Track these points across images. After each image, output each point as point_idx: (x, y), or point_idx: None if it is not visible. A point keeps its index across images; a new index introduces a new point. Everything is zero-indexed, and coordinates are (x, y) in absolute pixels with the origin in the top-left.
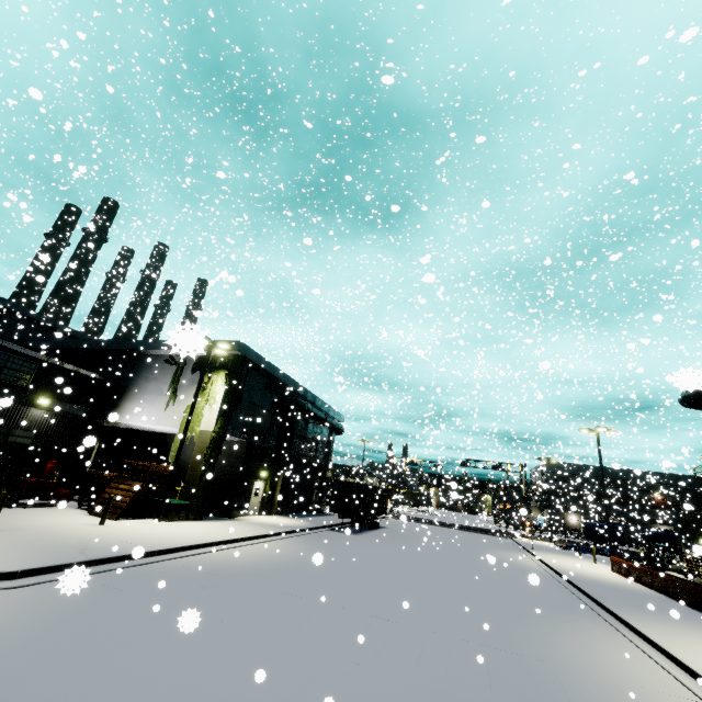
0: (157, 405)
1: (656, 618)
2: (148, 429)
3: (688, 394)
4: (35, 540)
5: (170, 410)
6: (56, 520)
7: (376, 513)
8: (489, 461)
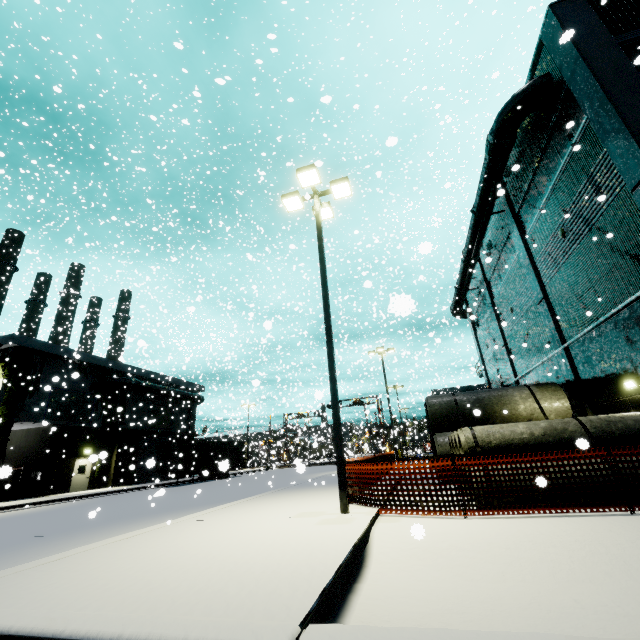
0: None
1: (309, 487)
2: None
3: (451, 307)
4: None
5: None
6: None
7: None
8: (351, 399)
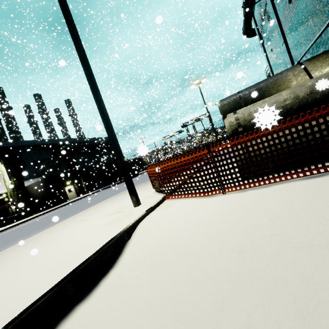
0: None
1: None
2: None
3: (243, 29)
4: None
5: (0, 183)
6: None
7: (134, 171)
8: (193, 119)
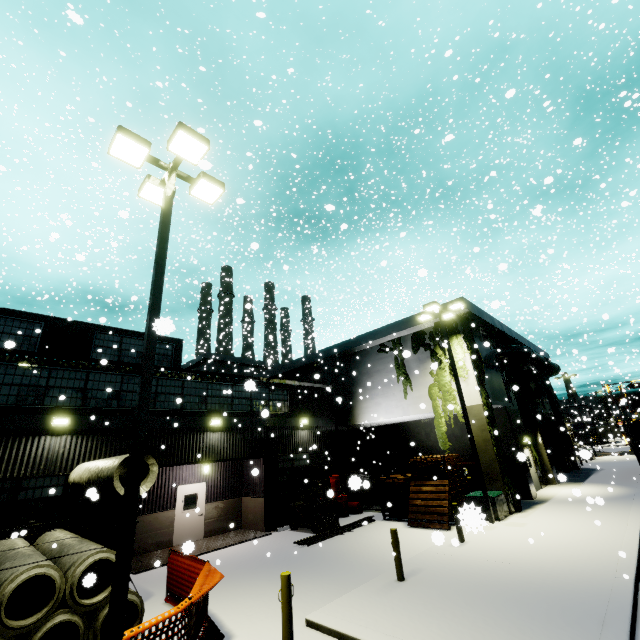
0: (393, 396)
1: None
2: (380, 424)
3: None
4: (471, 589)
5: (411, 397)
6: (402, 542)
7: None
8: None
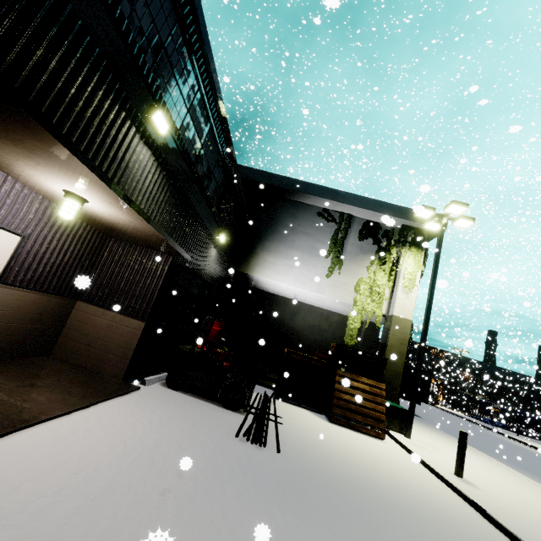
0: (313, 267)
1: None
2: (251, 284)
3: None
4: None
5: (334, 279)
6: (383, 460)
7: None
8: None
